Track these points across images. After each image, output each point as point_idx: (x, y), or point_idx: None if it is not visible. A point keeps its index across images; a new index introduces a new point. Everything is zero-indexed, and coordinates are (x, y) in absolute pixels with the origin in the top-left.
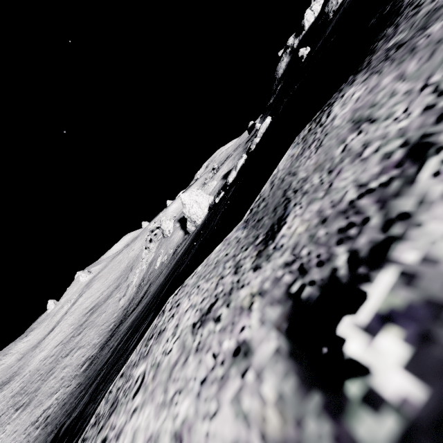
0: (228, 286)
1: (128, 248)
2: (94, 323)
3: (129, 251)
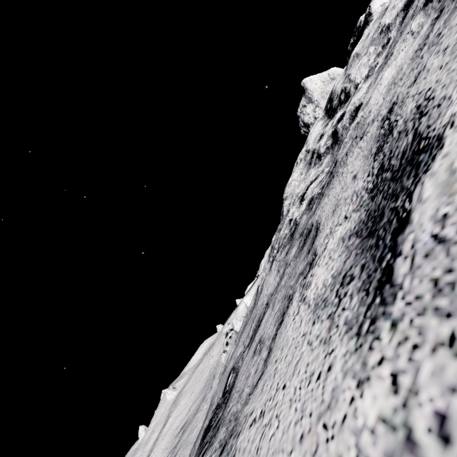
0: (234, 340)
1: (207, 355)
2: (187, 441)
3: (209, 359)
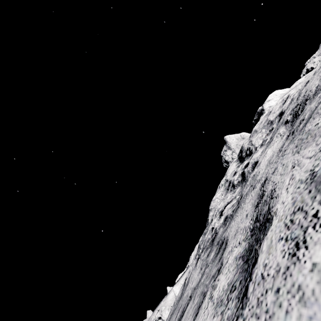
0: None
1: None
2: None
3: None
